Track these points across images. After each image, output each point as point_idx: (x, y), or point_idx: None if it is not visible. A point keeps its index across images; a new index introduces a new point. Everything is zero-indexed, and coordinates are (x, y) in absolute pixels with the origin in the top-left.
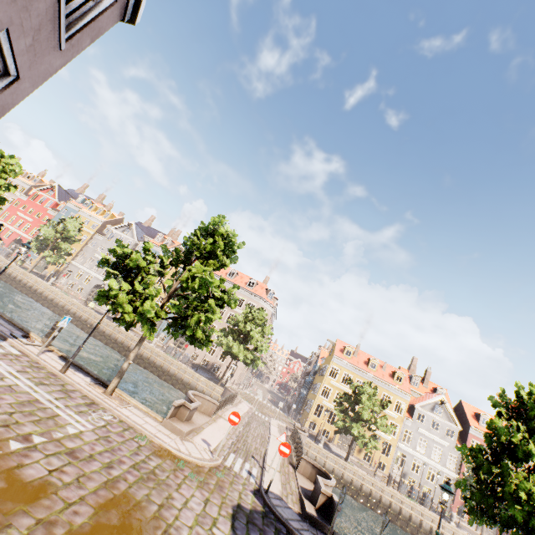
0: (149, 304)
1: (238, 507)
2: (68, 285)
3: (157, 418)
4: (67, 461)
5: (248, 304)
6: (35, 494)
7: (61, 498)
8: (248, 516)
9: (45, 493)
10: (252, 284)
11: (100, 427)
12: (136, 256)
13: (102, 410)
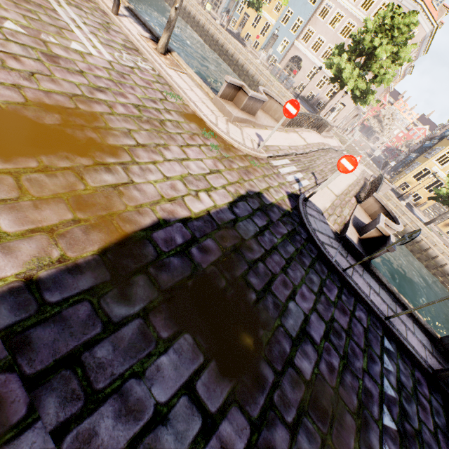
0: None
1: (256, 195)
2: None
3: (209, 94)
4: (35, 57)
5: (393, 3)
6: None
7: None
8: (264, 206)
9: None
10: None
11: (123, 65)
12: None
13: (142, 59)
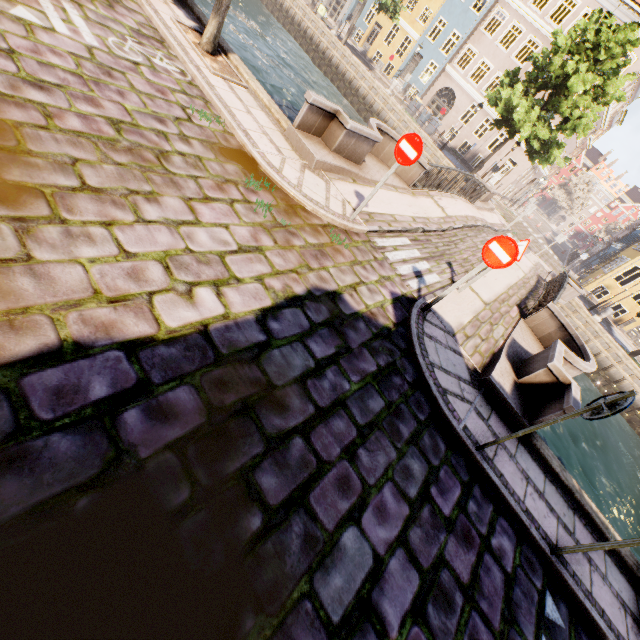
0: None
1: (328, 296)
2: None
3: (281, 122)
4: None
5: (600, 10)
6: None
7: None
8: (339, 317)
9: None
10: None
11: (119, 58)
12: None
13: (166, 55)
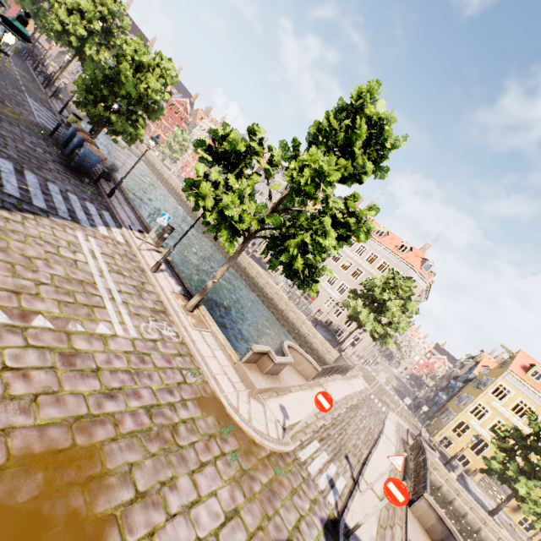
0: (230, 198)
1: None
2: None
3: (232, 357)
4: (49, 364)
5: (392, 269)
6: None
7: None
8: None
9: None
10: (404, 249)
11: (147, 340)
12: (234, 135)
13: (168, 322)
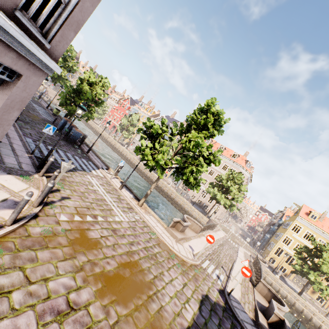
0: (160, 156)
1: (206, 297)
2: (133, 149)
3: (164, 225)
4: (110, 234)
5: (230, 169)
6: (91, 245)
7: (103, 252)
8: (212, 305)
9: (96, 247)
10: (235, 156)
11: (132, 221)
12: (156, 126)
13: (135, 212)
